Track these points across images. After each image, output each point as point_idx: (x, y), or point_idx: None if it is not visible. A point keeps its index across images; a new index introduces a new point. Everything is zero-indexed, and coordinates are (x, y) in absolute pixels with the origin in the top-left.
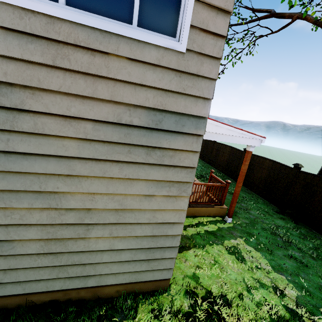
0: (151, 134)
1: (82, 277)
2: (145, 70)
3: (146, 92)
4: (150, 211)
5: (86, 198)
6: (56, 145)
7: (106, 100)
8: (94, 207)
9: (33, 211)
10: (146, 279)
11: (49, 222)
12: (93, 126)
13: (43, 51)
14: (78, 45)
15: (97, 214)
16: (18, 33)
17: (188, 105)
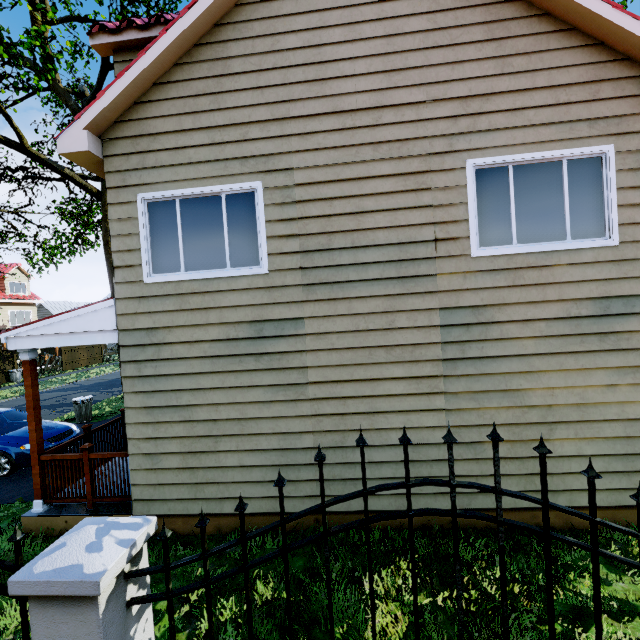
0: (600, 320)
1: (550, 493)
2: (584, 269)
3: (588, 285)
4: (616, 405)
5: (546, 394)
6: (517, 346)
7: (554, 301)
8: (555, 403)
9: (500, 410)
10: (631, 504)
11: (514, 422)
12: (546, 324)
13: (505, 277)
14: (529, 266)
15: (559, 411)
16: (489, 271)
17: (633, 286)
